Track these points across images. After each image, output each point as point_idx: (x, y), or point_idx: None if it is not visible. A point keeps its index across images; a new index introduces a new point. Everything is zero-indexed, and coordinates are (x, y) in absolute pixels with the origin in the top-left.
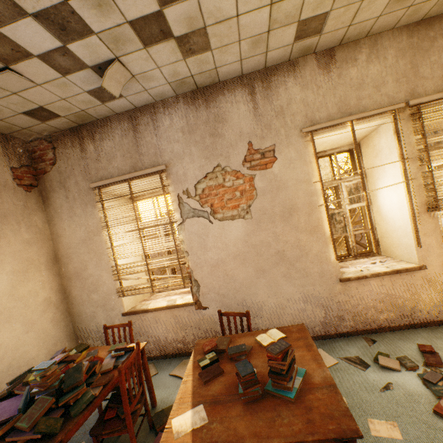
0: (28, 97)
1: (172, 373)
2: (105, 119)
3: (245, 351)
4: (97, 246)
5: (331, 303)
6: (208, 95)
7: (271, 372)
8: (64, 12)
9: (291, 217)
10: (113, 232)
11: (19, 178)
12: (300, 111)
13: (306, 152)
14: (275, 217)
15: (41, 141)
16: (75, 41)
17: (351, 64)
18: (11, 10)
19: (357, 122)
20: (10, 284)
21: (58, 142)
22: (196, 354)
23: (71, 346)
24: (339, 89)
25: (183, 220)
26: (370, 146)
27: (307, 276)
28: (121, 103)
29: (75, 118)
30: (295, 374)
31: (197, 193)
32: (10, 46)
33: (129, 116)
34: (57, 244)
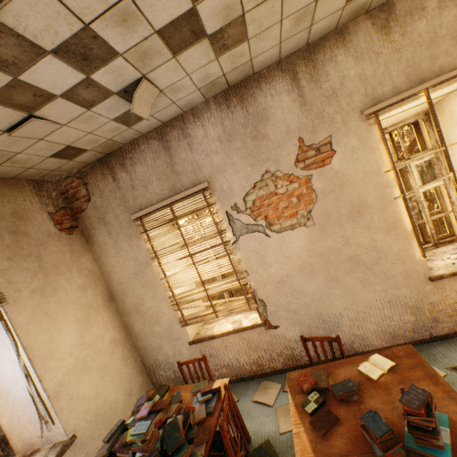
0: (54, 139)
1: (255, 399)
2: (132, 142)
3: (355, 390)
4: (150, 278)
5: (421, 305)
6: (242, 92)
7: (411, 427)
8: (85, 39)
9: (361, 216)
10: (164, 262)
11: (59, 223)
12: (357, 90)
13: (370, 138)
14: (342, 219)
15: (71, 179)
16: (98, 69)
17: (418, 15)
18: (28, 52)
19: (433, 88)
20: (77, 334)
21: (88, 176)
22: (293, 394)
23: (144, 380)
24: (405, 52)
25: (237, 238)
26: (445, 113)
27: (389, 279)
28: (148, 122)
29: (102, 148)
30: (438, 425)
31: (247, 206)
32: (31, 92)
33: (158, 134)
34: (109, 282)
